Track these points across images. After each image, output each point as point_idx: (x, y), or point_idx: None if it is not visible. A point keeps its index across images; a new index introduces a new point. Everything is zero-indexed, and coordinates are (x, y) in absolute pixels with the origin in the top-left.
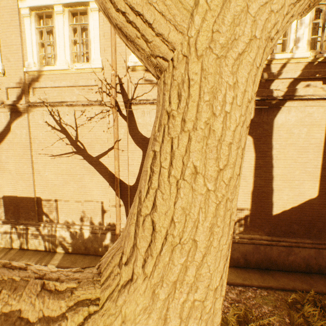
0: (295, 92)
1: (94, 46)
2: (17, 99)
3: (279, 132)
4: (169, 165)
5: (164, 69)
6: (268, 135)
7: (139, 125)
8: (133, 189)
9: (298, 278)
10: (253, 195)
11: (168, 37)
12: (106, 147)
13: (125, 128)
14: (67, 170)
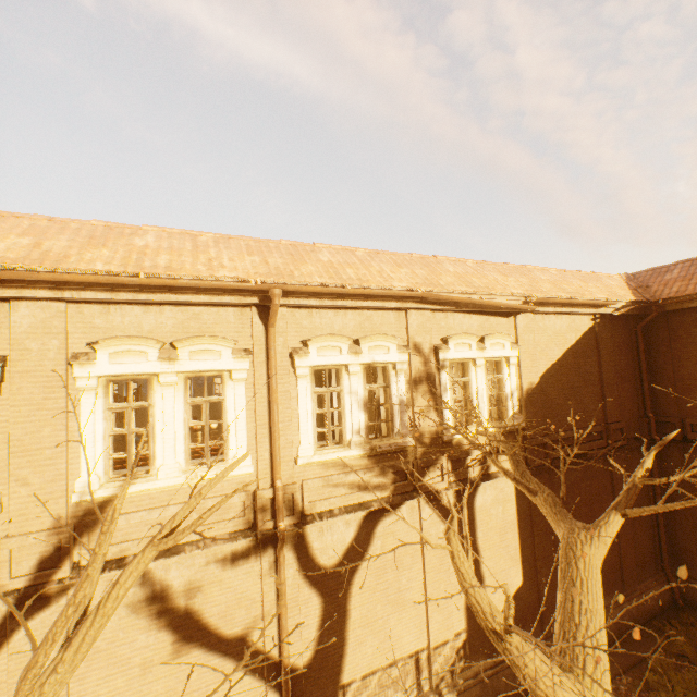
0: (488, 470)
1: (238, 434)
2: (40, 566)
3: (480, 516)
4: None
5: None
6: (471, 523)
7: (316, 552)
8: (309, 672)
9: None
10: (468, 607)
11: None
12: (257, 610)
13: (295, 565)
14: (168, 692)
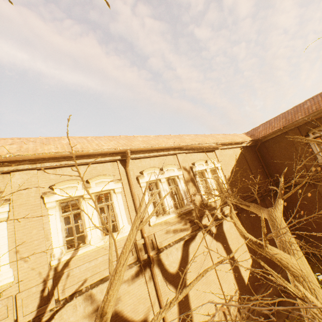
0: (224, 213)
1: (122, 217)
2: (38, 305)
3: (227, 234)
4: (321, 301)
5: (302, 276)
6: (225, 238)
7: (167, 266)
8: None
9: (275, 317)
10: (235, 277)
11: (303, 271)
12: (148, 303)
13: (160, 275)
14: None
